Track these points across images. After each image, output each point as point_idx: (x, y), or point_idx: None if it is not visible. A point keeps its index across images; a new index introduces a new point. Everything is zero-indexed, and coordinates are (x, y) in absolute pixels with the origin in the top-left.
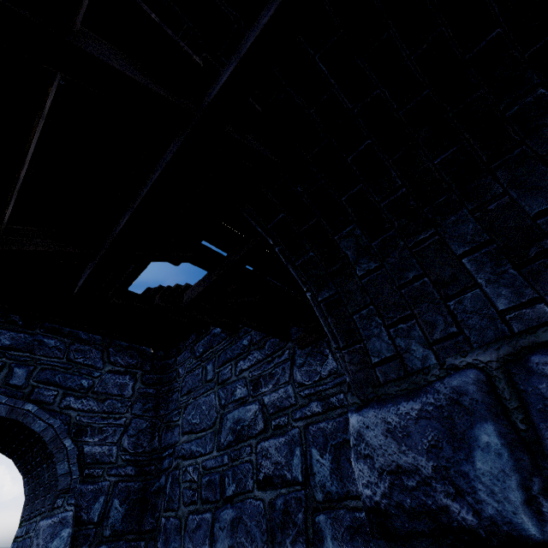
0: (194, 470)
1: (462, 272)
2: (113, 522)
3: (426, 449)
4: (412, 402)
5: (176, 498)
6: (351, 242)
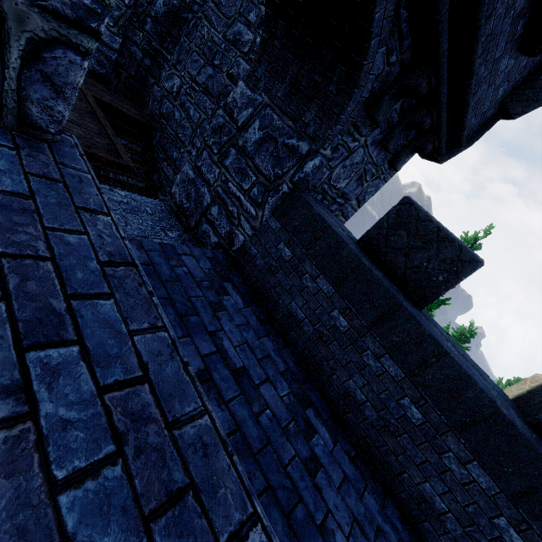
0: (207, 32)
1: (285, 79)
2: (157, 11)
3: (242, 102)
4: (250, 92)
5: (193, 36)
6: (281, 29)
